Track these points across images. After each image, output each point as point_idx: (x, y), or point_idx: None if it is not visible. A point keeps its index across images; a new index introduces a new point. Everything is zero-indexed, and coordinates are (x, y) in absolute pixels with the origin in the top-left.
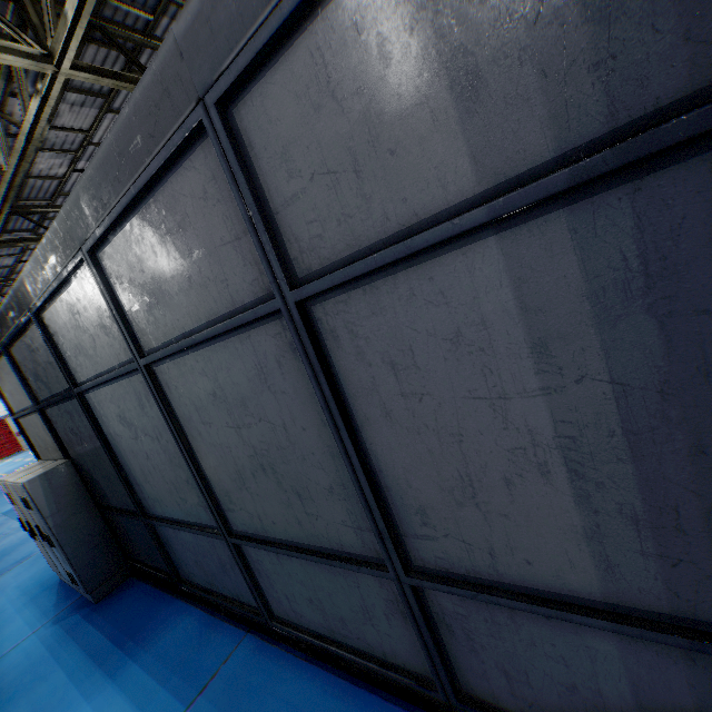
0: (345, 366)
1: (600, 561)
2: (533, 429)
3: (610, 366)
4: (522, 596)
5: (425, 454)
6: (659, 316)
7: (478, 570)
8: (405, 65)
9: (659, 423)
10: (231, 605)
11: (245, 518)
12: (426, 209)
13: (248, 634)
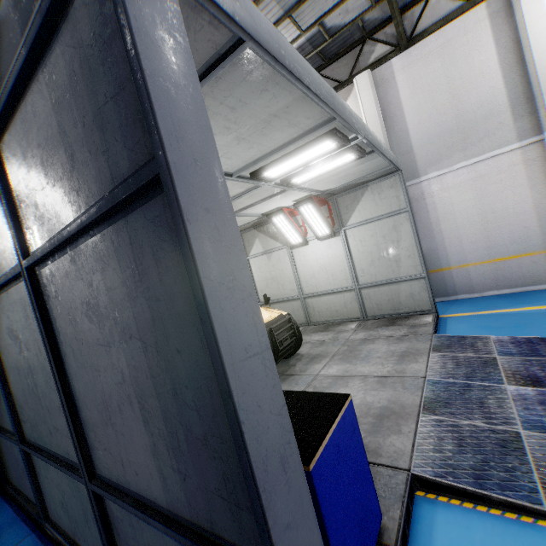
0: (54, 315)
1: (160, 474)
2: (122, 370)
3: (138, 329)
4: (136, 502)
5: (89, 383)
6: (147, 299)
7: (121, 479)
8: (51, 136)
9: (160, 371)
10: (28, 506)
11: (30, 428)
12: (68, 219)
13: (32, 533)
